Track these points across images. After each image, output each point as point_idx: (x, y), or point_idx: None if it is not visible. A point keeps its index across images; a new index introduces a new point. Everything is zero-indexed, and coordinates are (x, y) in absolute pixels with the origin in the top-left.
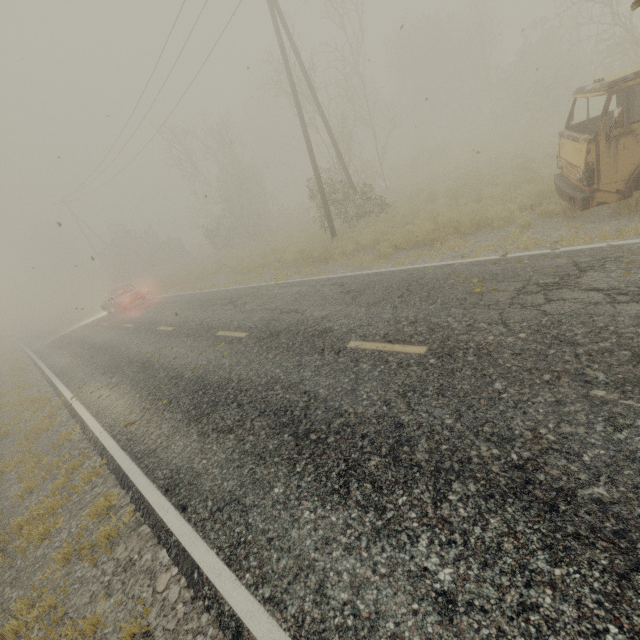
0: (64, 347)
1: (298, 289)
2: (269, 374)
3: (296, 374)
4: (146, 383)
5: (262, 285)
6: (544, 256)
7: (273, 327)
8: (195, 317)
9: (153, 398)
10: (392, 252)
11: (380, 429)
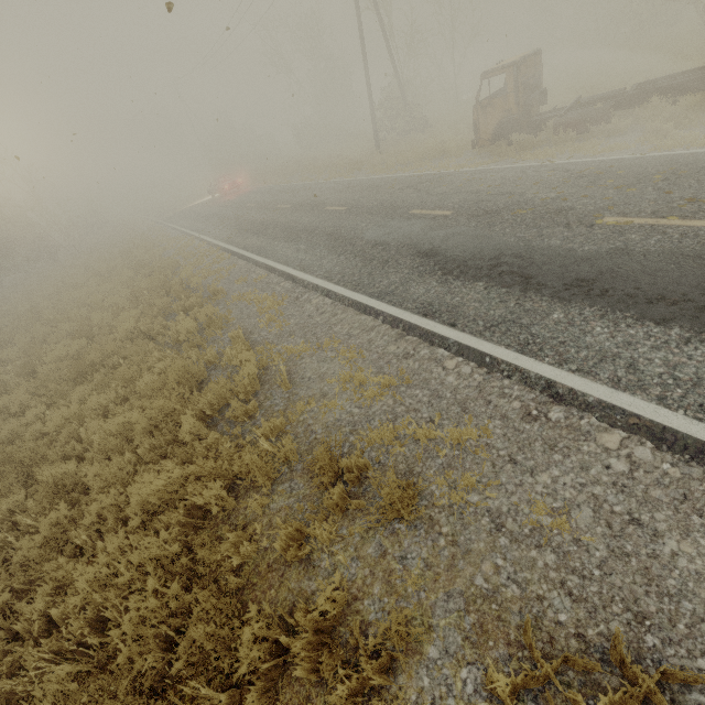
0: (185, 217)
1: (330, 185)
2: (290, 219)
3: (300, 218)
4: (238, 226)
5: (315, 182)
6: (431, 174)
7: (304, 203)
8: (269, 199)
9: (240, 230)
10: (394, 166)
11: (312, 229)
